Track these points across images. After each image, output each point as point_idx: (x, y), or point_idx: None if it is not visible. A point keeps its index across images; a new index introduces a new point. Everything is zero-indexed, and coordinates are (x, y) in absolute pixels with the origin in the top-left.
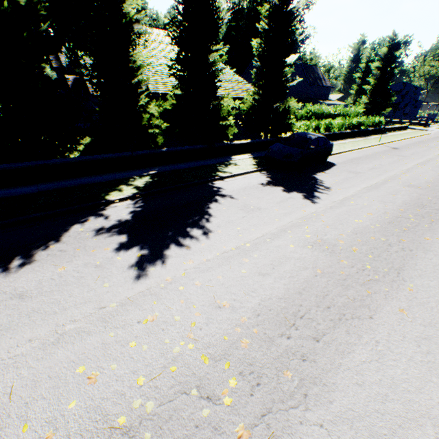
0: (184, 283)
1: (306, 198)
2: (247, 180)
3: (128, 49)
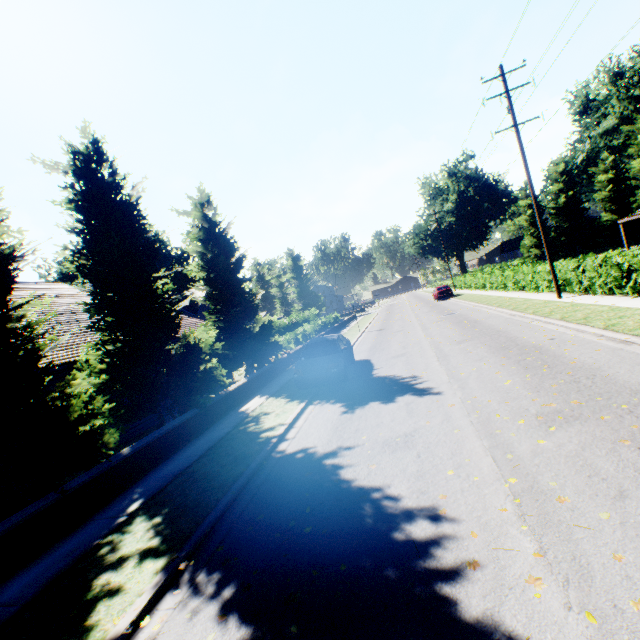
0: (635, 633)
1: (421, 395)
2: (319, 419)
3: (3, 299)
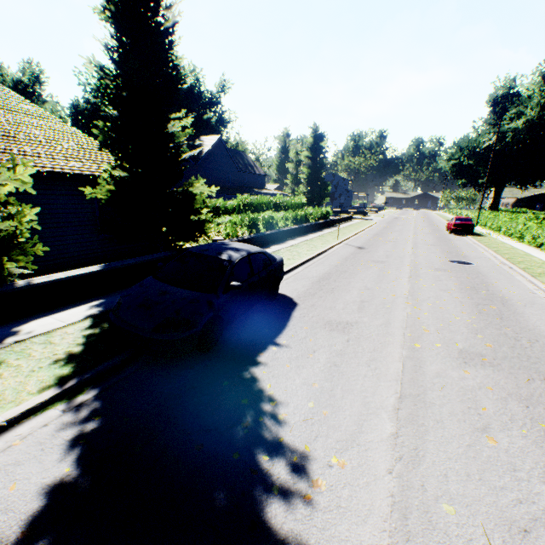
0: None
1: None
2: None
3: None
